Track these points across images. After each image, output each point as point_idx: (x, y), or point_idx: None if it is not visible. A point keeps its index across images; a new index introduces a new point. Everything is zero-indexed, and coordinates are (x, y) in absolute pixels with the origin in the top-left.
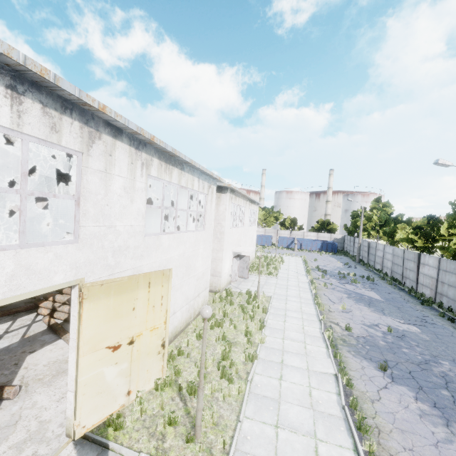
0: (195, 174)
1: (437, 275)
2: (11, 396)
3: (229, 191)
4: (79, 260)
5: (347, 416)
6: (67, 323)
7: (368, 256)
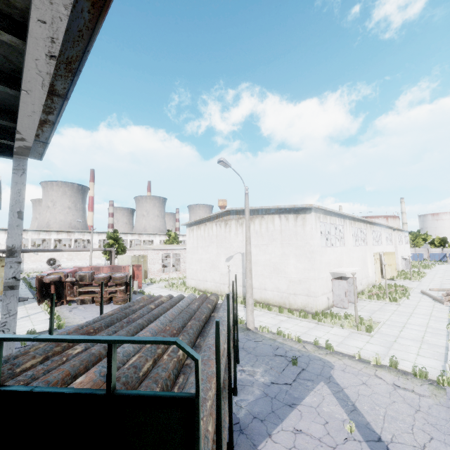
0: (389, 228)
1: None
2: None
3: (396, 229)
4: (382, 248)
5: None
6: None
7: None
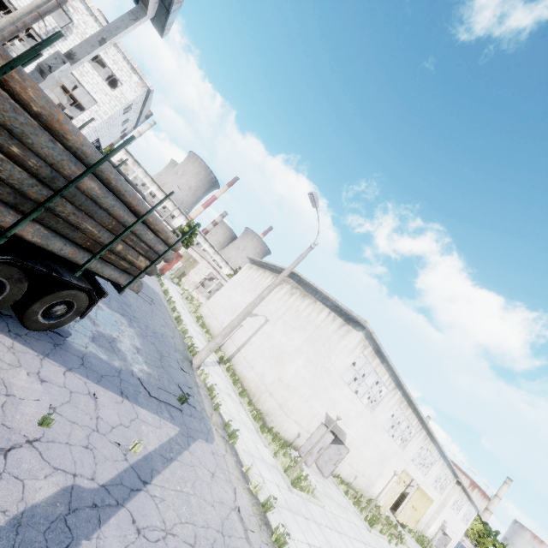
0: (452, 472)
1: None
2: None
3: (461, 486)
4: (422, 480)
5: None
6: None
7: None
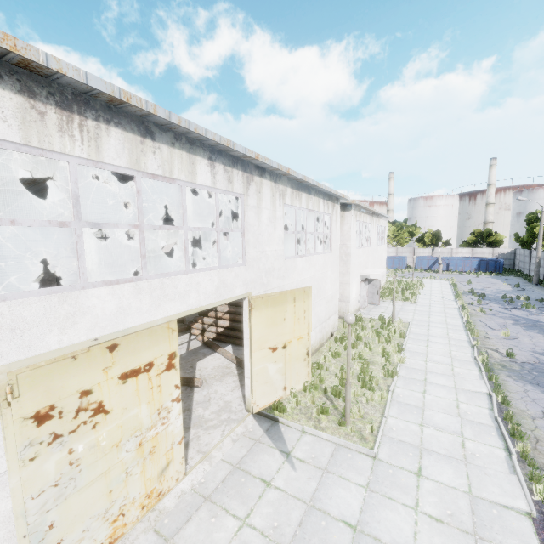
0: (320, 196)
1: None
2: (199, 385)
3: (353, 208)
4: (247, 278)
5: (499, 425)
6: (216, 342)
7: None
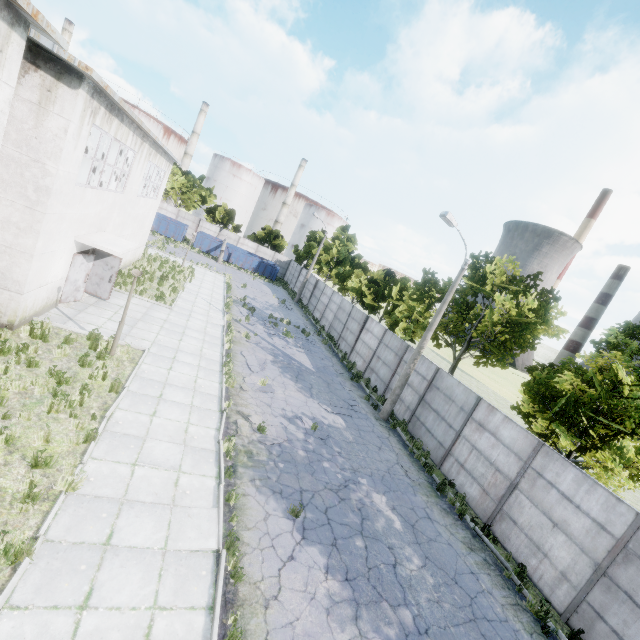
0: None
1: (376, 347)
2: None
3: (89, 88)
4: None
5: None
6: None
7: (311, 297)
